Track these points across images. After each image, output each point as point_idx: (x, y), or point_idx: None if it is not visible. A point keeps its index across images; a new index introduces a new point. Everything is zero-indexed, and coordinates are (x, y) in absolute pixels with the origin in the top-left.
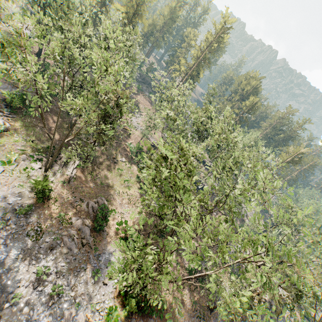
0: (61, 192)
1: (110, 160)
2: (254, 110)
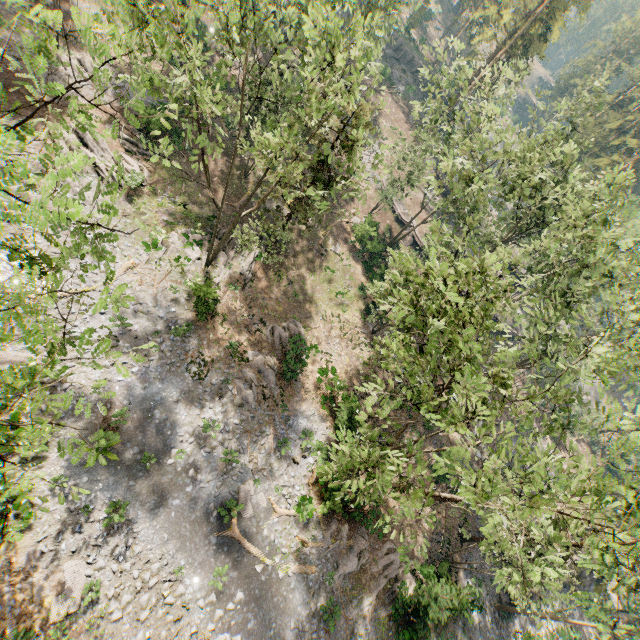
0: (231, 305)
1: (313, 250)
2: None
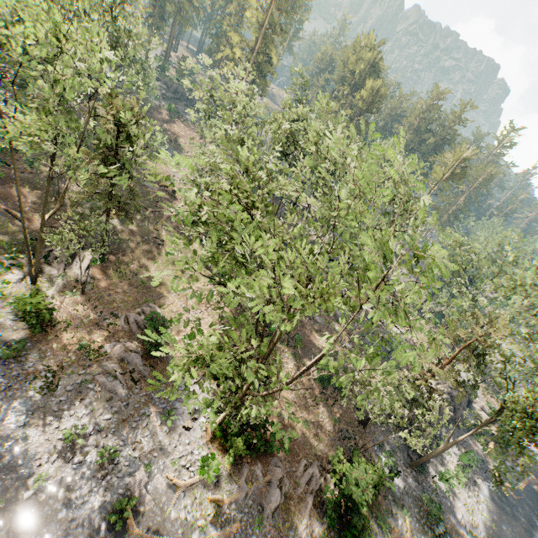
0: (73, 310)
1: (149, 243)
2: (378, 104)
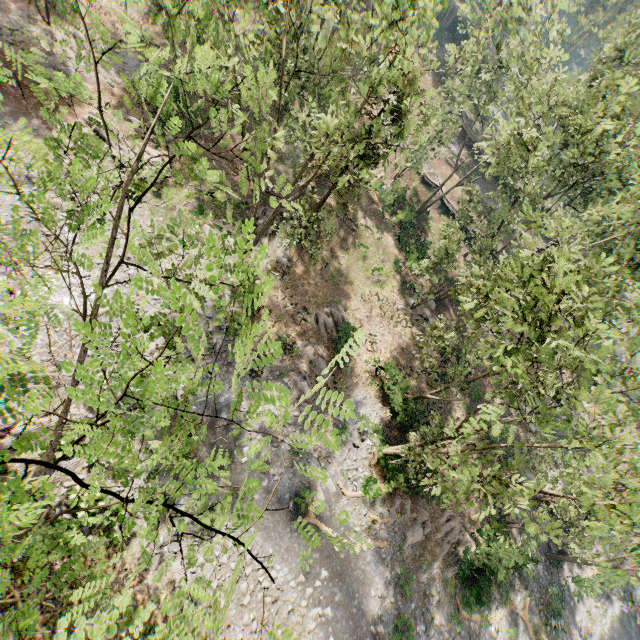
0: (273, 296)
1: (343, 226)
2: None
